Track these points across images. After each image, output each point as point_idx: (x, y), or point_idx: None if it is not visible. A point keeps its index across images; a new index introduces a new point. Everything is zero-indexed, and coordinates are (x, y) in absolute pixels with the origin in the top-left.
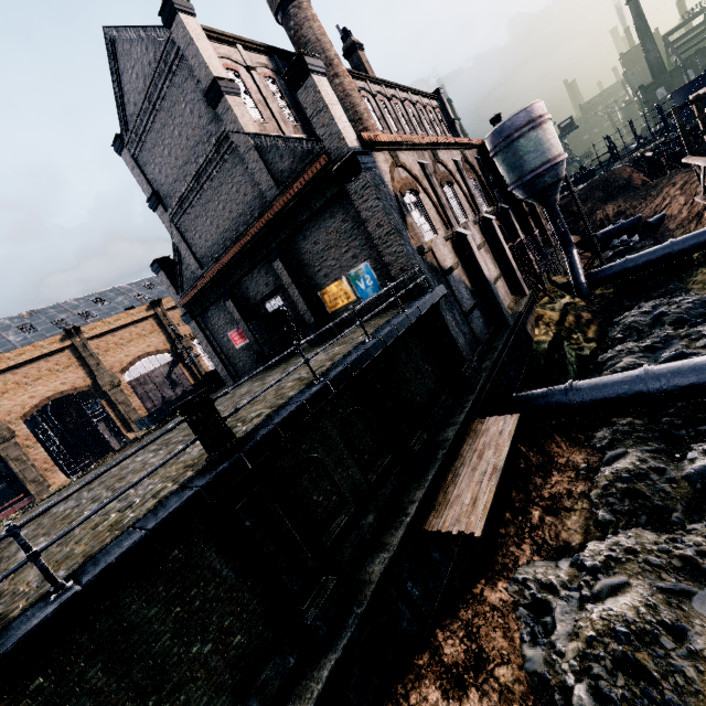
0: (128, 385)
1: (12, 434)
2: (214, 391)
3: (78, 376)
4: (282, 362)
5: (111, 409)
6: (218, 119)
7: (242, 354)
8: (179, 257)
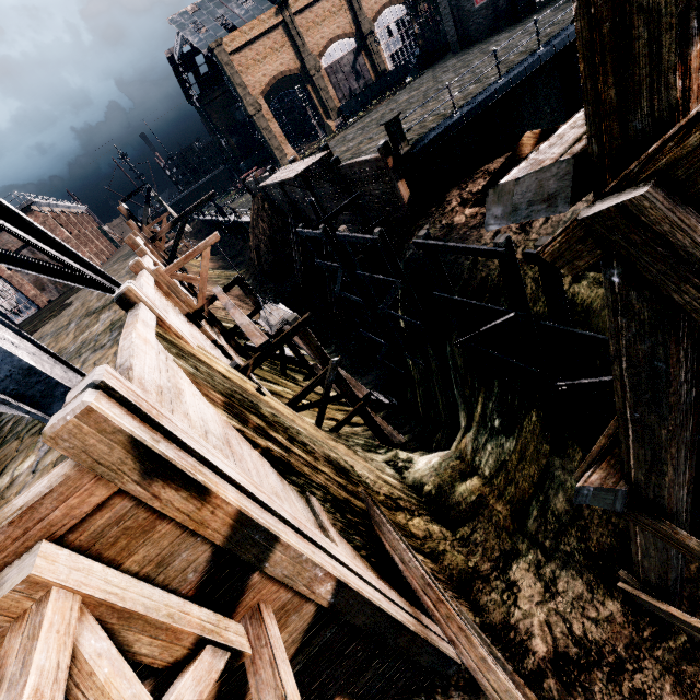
0: (325, 72)
1: (260, 107)
2: (431, 64)
3: (290, 58)
4: (528, 16)
5: (315, 96)
6: None
7: (478, 16)
8: None
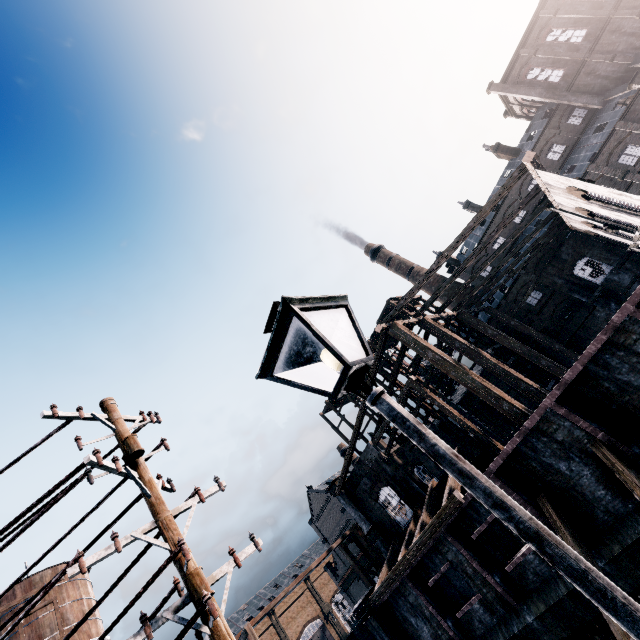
0: None
1: None
2: None
3: None
4: None
5: None
6: (345, 515)
7: None
8: (335, 562)
